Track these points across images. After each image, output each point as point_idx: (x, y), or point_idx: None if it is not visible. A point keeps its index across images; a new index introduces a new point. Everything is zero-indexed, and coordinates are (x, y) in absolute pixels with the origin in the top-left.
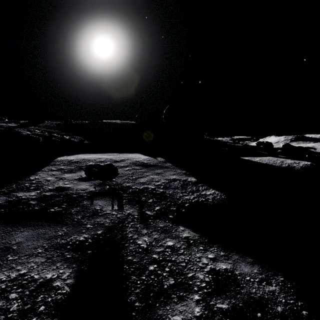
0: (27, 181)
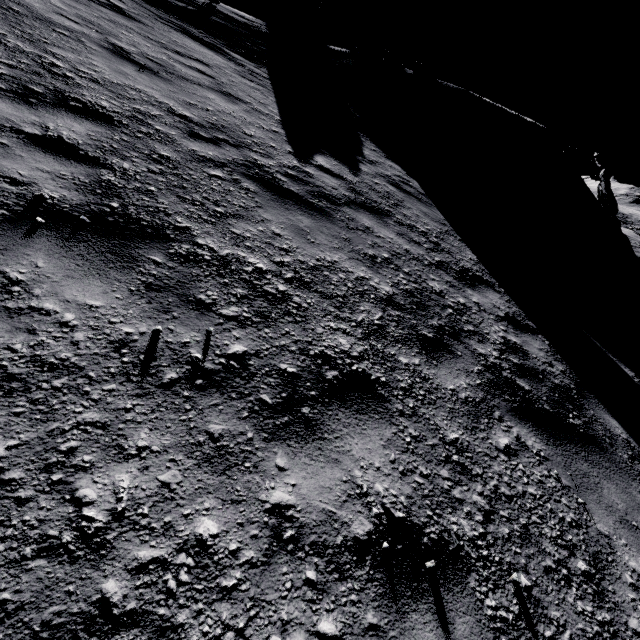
0: None
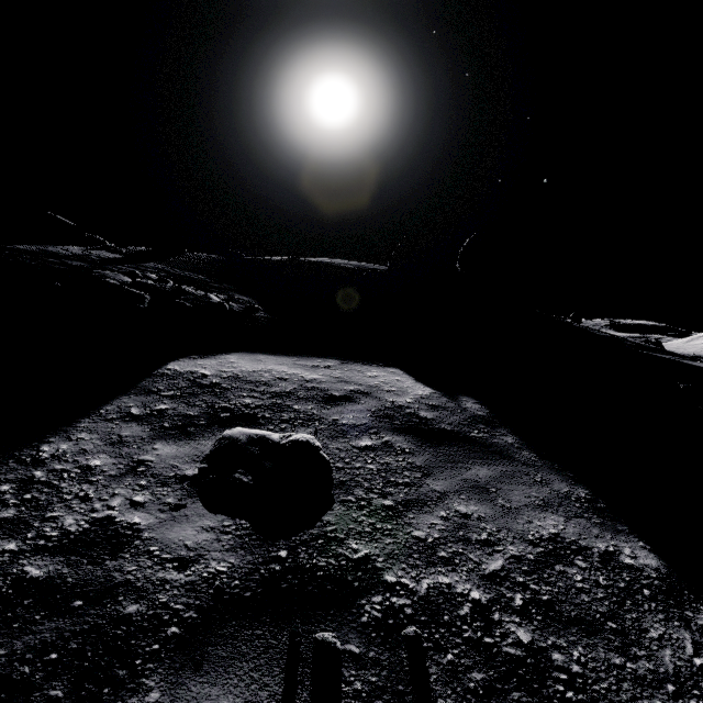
0: (21, 466)
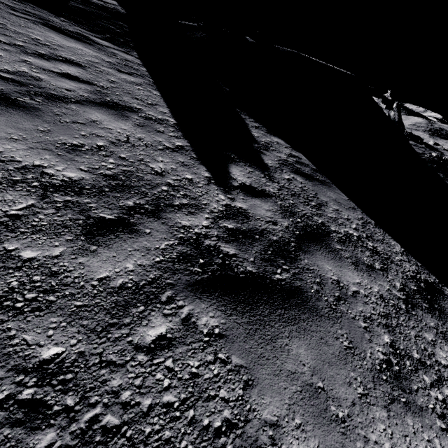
0: None
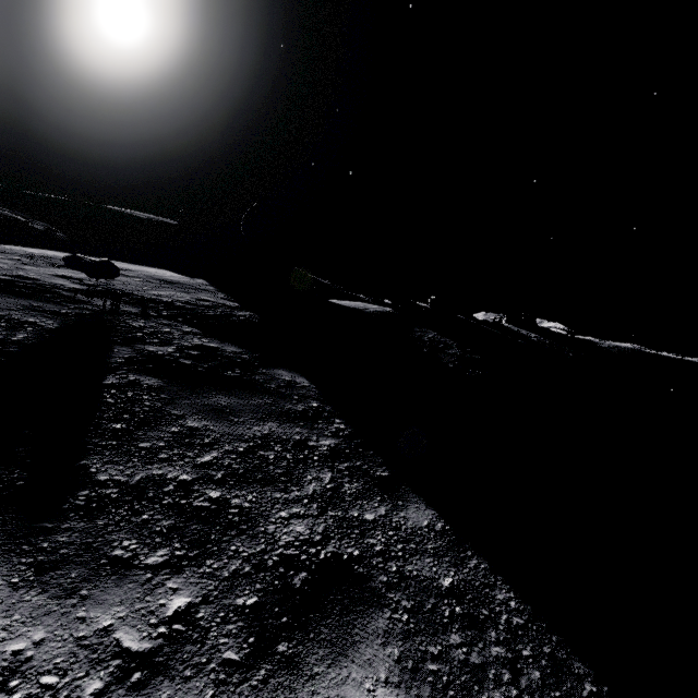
0: None
